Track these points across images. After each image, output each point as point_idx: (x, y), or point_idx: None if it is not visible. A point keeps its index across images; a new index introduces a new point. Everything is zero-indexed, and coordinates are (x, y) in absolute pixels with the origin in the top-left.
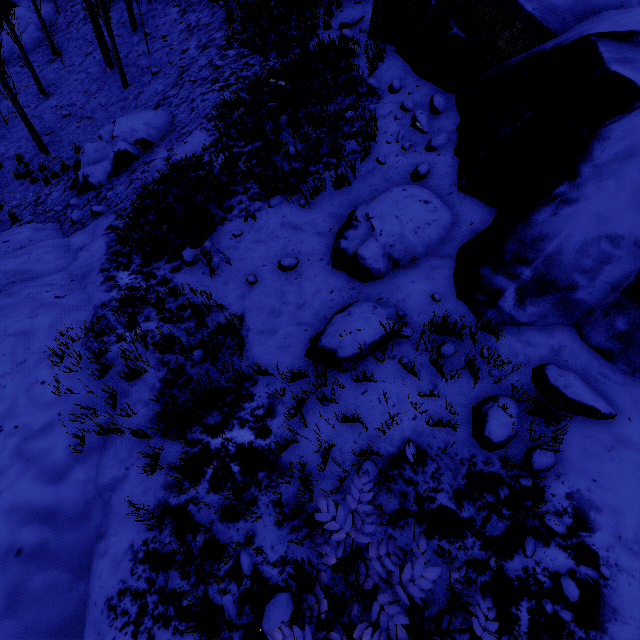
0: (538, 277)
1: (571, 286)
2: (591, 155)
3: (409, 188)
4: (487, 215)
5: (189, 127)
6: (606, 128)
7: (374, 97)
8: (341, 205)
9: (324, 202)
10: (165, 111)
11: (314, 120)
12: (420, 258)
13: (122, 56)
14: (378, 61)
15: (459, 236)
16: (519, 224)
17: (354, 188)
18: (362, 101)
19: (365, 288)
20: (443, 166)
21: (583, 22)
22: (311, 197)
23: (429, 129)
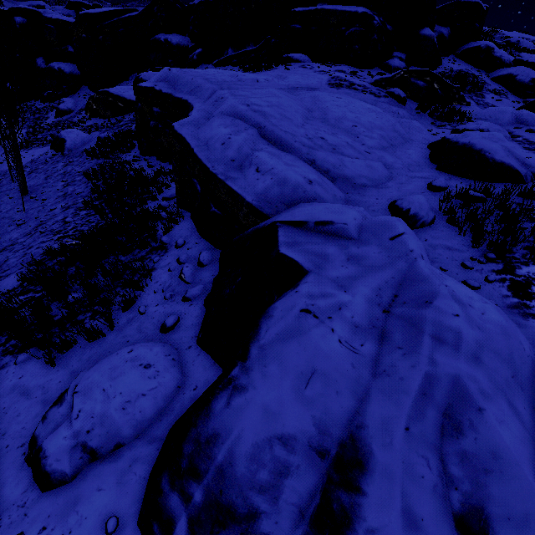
0: (212, 500)
1: (252, 513)
2: (259, 333)
3: (138, 348)
4: (212, 376)
5: (10, 271)
6: (273, 305)
7: (163, 250)
8: (89, 359)
9: (74, 356)
10: (1, 256)
11: (102, 270)
12: (127, 442)
13: (4, 211)
14: (175, 223)
15: (179, 406)
16: (202, 412)
17: (109, 339)
18: (153, 253)
19: (38, 504)
20: (191, 316)
21: (288, 209)
22: (60, 351)
23: (192, 279)
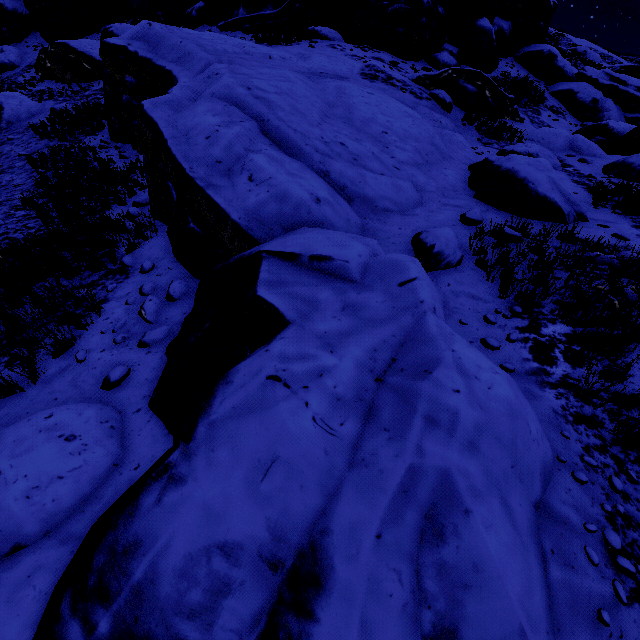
0: (122, 631)
1: None
2: (212, 405)
3: (61, 412)
4: (162, 451)
5: None
6: (236, 366)
7: (123, 275)
8: None
9: None
10: None
11: (31, 298)
12: (31, 543)
13: None
14: (144, 239)
15: (110, 492)
16: (127, 508)
17: (28, 395)
18: (108, 278)
19: None
20: (146, 369)
21: (285, 234)
22: None
23: (155, 318)
